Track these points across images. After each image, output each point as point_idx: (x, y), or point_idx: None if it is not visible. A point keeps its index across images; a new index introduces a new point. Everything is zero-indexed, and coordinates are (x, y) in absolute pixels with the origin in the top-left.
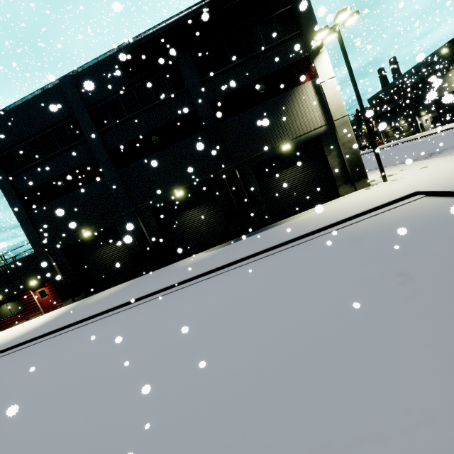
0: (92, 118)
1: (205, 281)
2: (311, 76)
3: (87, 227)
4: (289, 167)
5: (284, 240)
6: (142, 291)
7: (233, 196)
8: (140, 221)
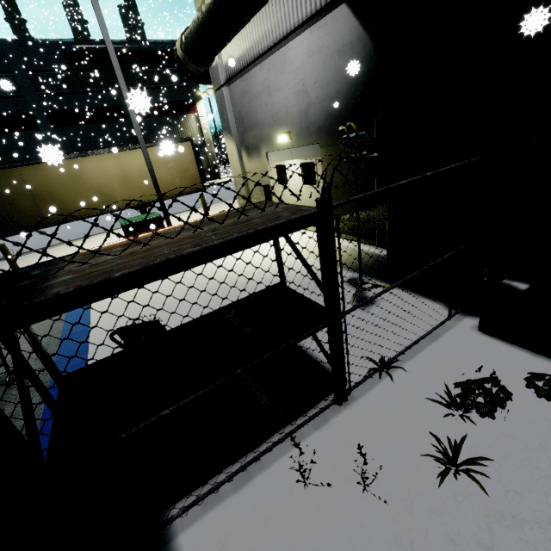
0: (31, 81)
1: None
2: (194, 111)
3: None
4: None
5: None
6: None
7: None
8: None
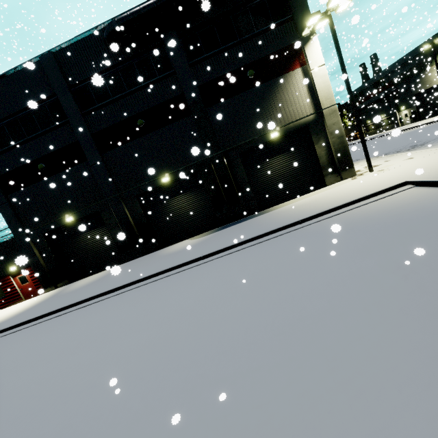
0: (75, 98)
1: (191, 270)
2: (301, 63)
3: (70, 212)
4: (277, 155)
5: (272, 229)
6: (126, 279)
7: (220, 183)
8: (124, 207)
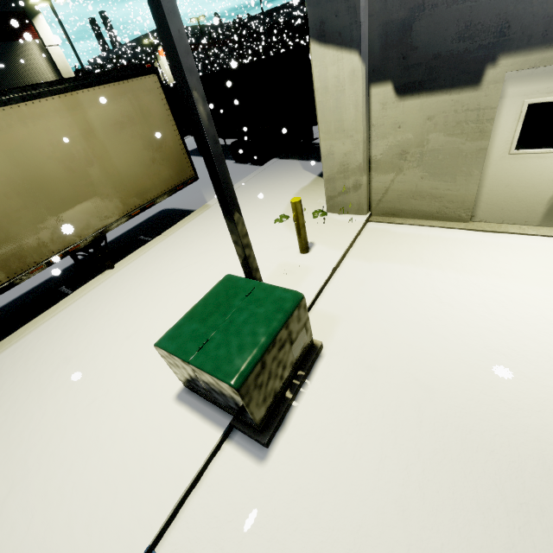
0: None
1: None
2: (33, 36)
3: None
4: None
5: None
6: None
7: None
8: None
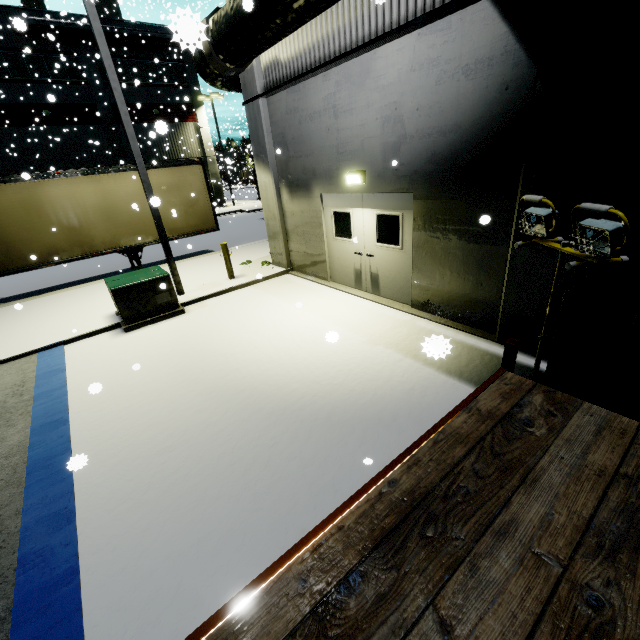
0: None
1: None
2: (193, 120)
3: None
4: None
5: None
6: None
7: None
8: None
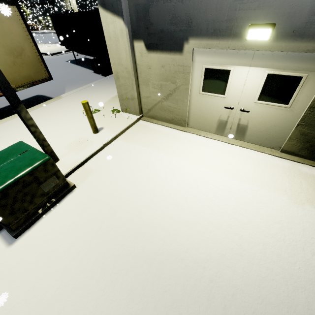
0: None
1: None
2: None
3: None
4: None
5: None
6: None
7: None
8: None
